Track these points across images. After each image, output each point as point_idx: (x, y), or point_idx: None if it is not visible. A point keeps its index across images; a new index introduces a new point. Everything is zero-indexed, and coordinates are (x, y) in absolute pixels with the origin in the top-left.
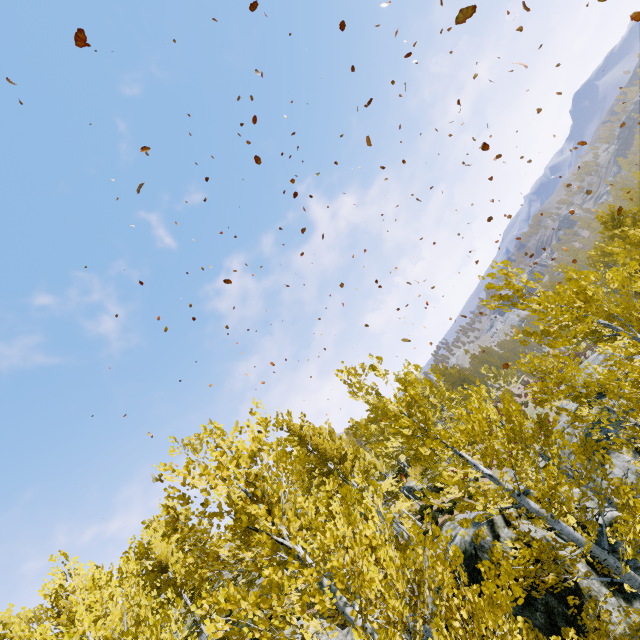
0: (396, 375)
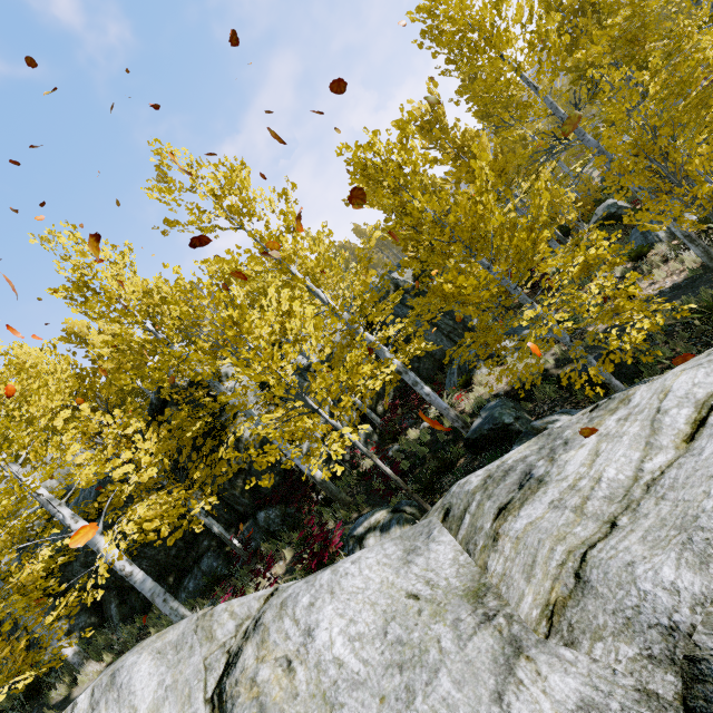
0: (306, 233)
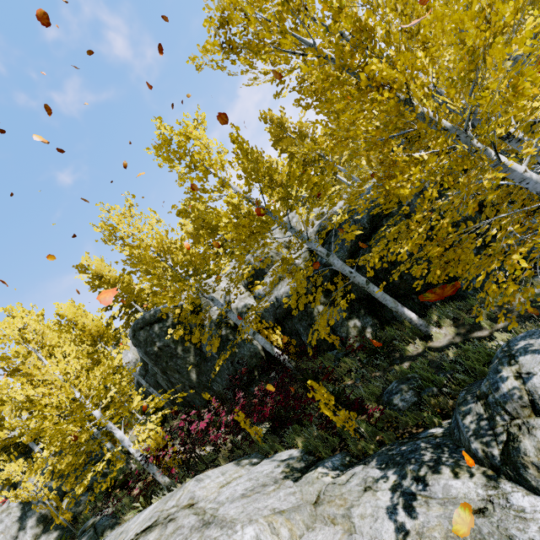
0: None
